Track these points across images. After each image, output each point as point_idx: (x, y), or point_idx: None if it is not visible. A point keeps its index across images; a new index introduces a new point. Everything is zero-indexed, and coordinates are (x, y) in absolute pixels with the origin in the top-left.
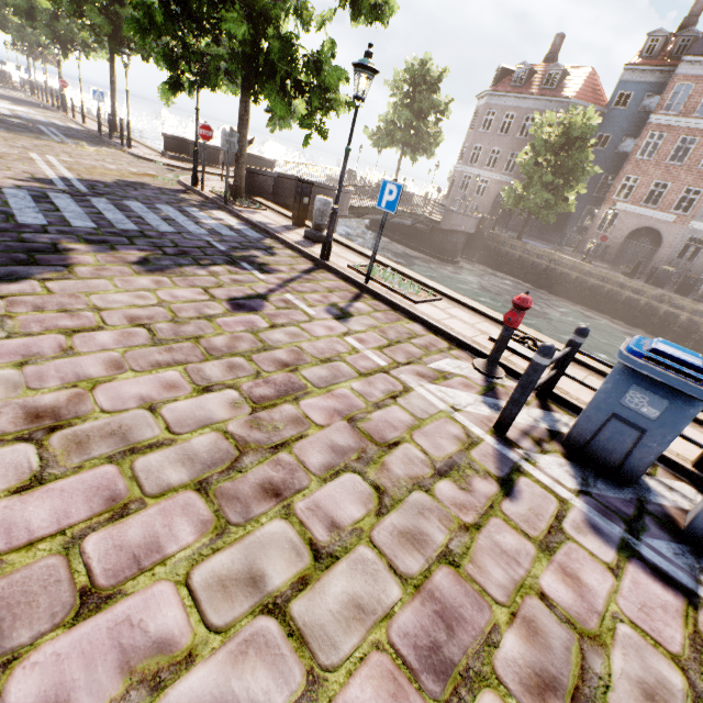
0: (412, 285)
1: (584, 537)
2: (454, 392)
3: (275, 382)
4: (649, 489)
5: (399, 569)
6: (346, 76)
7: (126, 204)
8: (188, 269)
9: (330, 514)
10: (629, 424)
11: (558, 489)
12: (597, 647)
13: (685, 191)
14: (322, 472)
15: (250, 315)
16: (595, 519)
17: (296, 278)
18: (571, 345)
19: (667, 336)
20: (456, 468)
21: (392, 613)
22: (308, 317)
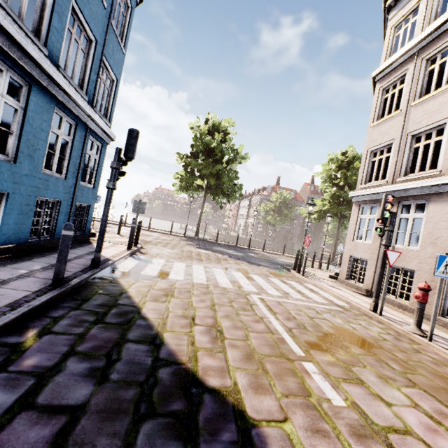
0: None
1: None
2: None
3: None
4: None
5: None
6: None
7: None
8: None
9: None
10: None
11: None
12: None
13: None
14: None
15: None
16: None
17: None
18: None
19: None
20: None
21: None
22: None
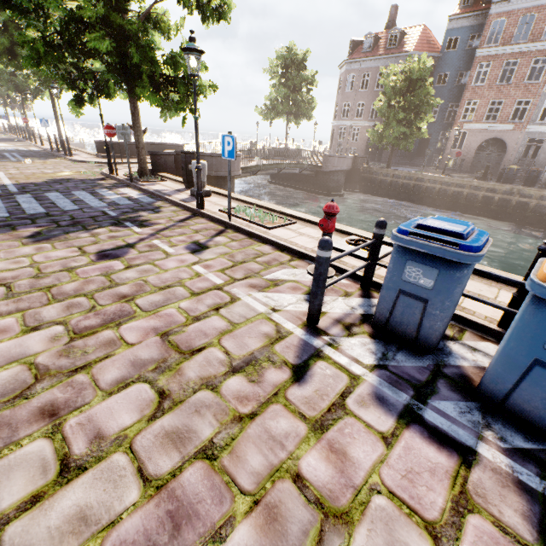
0: (270, 215)
1: (366, 410)
2: (279, 296)
3: (105, 313)
4: (451, 353)
5: (148, 471)
6: (204, 65)
7: (46, 195)
8: (73, 235)
9: (99, 426)
10: (414, 297)
11: (353, 367)
12: (340, 526)
13: (519, 104)
14: (111, 387)
15: (111, 262)
16: (384, 390)
17: (169, 227)
18: (375, 237)
19: (522, 222)
20: (253, 363)
21: (118, 520)
22: (165, 255)
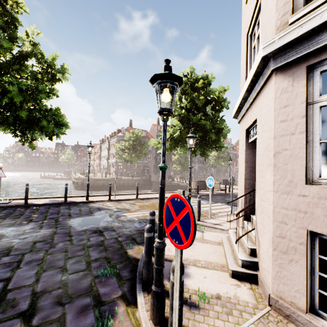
0: None
1: None
2: None
3: None
4: None
5: None
6: None
7: None
8: None
9: None
10: None
11: None
12: None
13: None
14: None
15: None
16: None
17: None
18: None
19: None
20: None
21: None
22: None
